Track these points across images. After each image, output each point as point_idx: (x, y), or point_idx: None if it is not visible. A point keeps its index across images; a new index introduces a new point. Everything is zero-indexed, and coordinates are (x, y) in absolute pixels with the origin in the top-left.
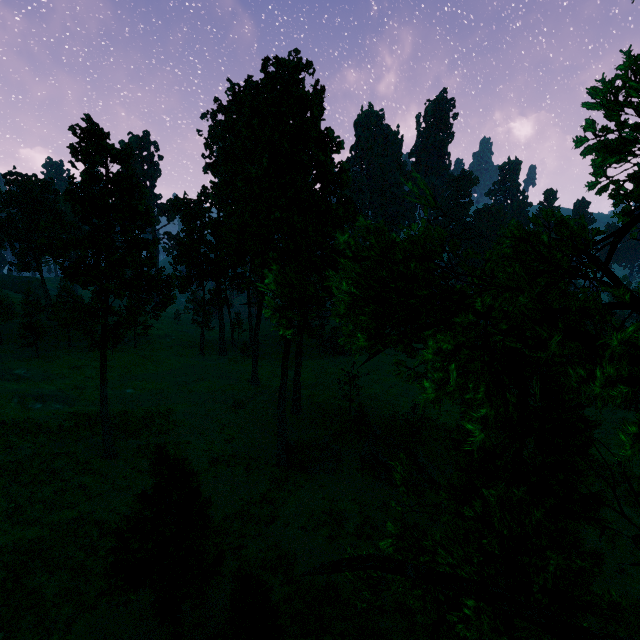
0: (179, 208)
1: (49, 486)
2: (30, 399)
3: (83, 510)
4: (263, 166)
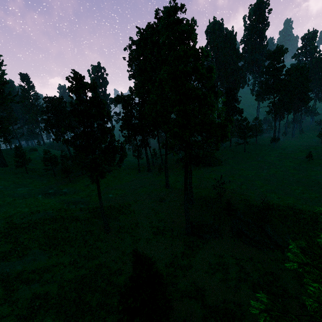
0: (119, 101)
1: (85, 248)
2: (71, 204)
3: (101, 260)
4: (164, 78)
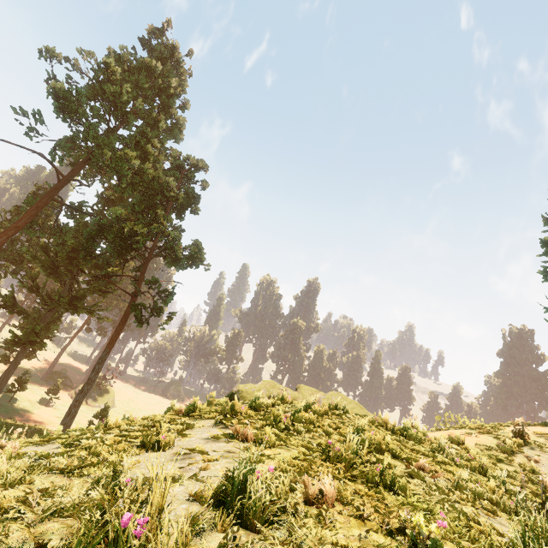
0: None
1: None
2: None
3: None
4: None
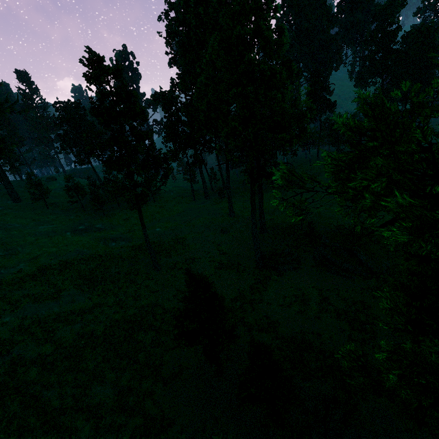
0: (159, 100)
1: (132, 288)
2: (108, 241)
3: (152, 299)
4: (215, 50)
